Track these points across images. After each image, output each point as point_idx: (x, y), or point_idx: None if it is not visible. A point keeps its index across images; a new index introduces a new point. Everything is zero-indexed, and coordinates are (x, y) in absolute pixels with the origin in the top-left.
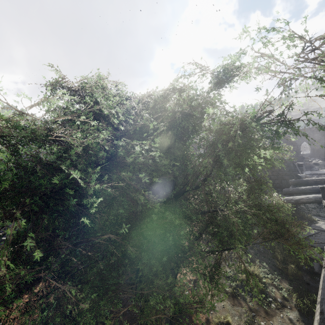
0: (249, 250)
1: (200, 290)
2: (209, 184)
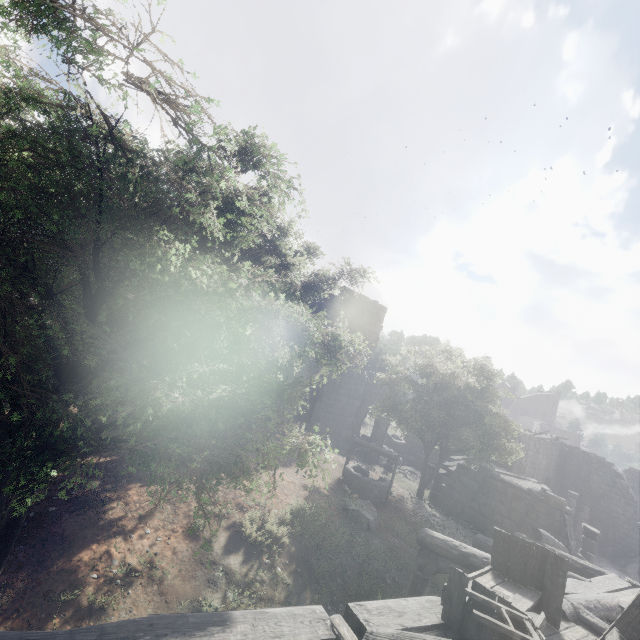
0: (303, 604)
1: (123, 592)
2: (135, 296)
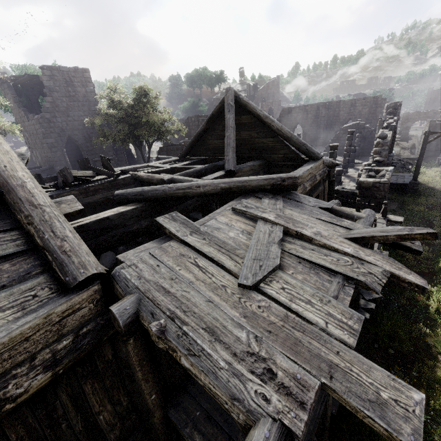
0: None
1: None
2: None
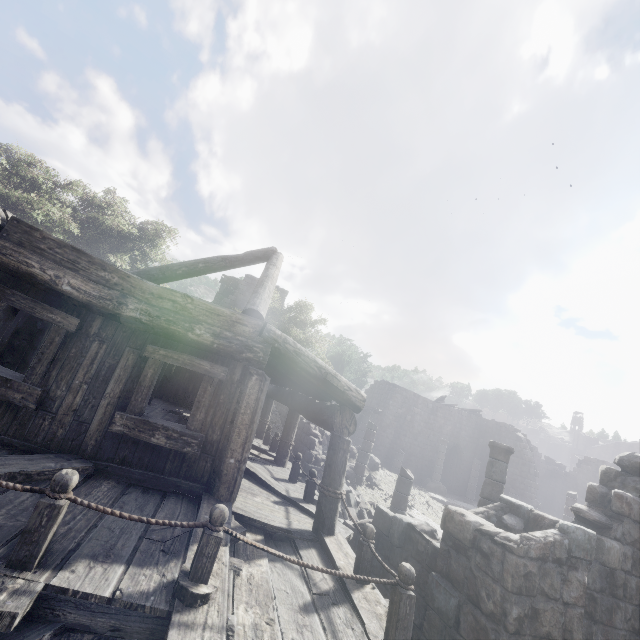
0: None
1: None
2: None
